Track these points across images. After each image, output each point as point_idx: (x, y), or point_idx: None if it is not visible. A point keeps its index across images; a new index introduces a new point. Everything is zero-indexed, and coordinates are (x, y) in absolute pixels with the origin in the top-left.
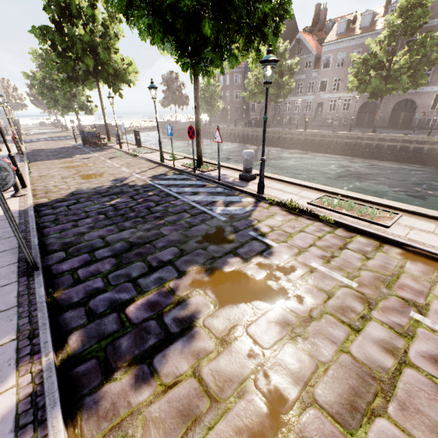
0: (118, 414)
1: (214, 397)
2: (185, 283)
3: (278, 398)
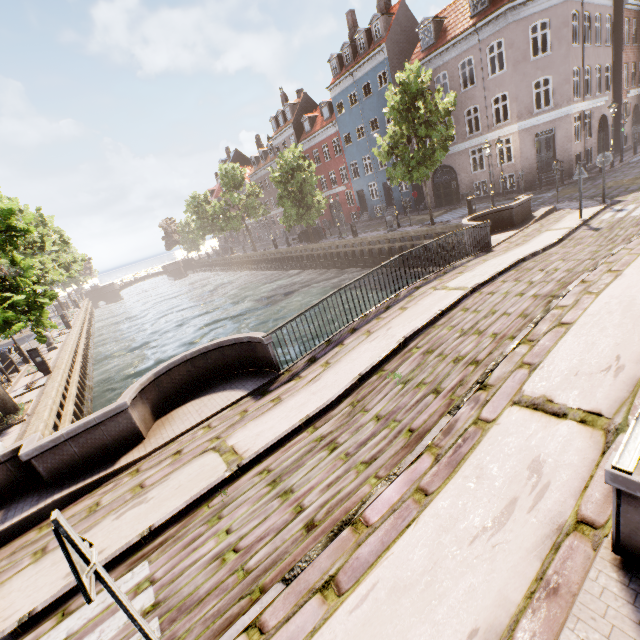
0: None
1: None
2: None
3: None
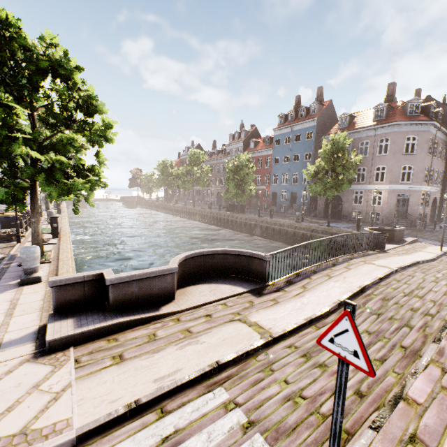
0: None
1: None
2: None
3: None
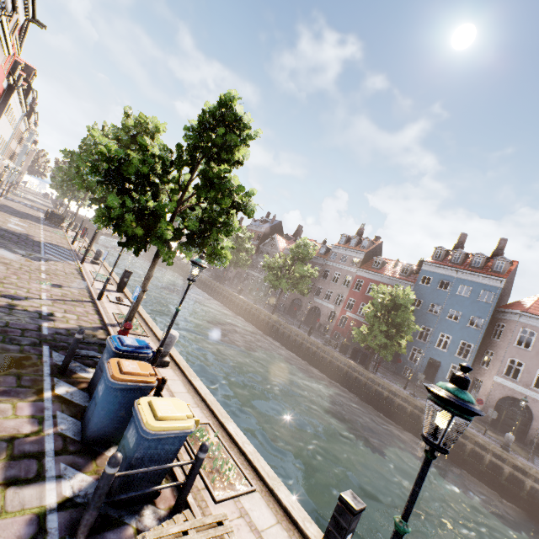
0: None
1: None
2: None
3: None
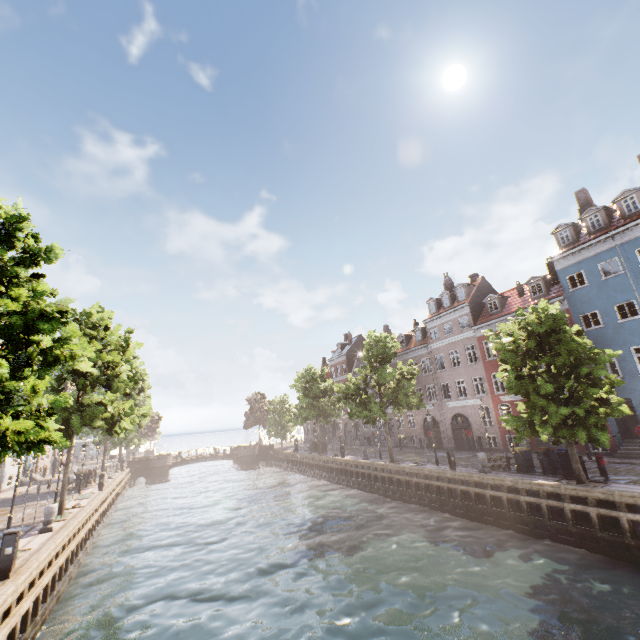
0: None
1: None
2: None
3: None
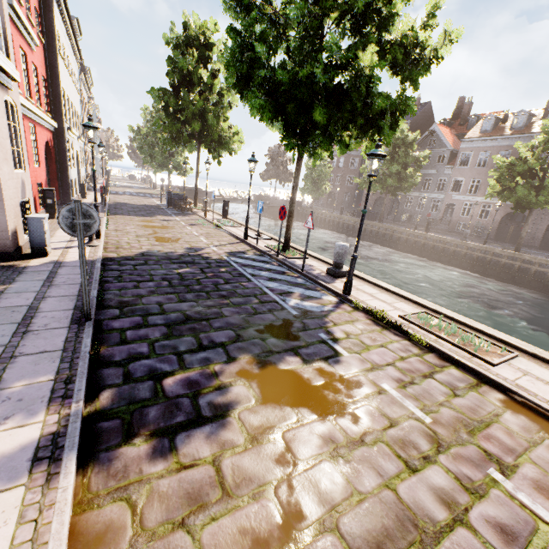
0: (128, 477)
1: (227, 491)
2: (232, 370)
3: (296, 512)
